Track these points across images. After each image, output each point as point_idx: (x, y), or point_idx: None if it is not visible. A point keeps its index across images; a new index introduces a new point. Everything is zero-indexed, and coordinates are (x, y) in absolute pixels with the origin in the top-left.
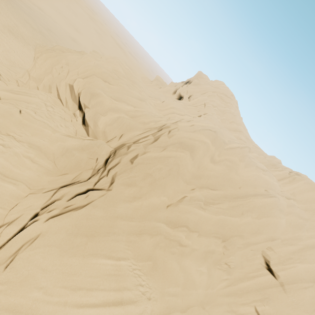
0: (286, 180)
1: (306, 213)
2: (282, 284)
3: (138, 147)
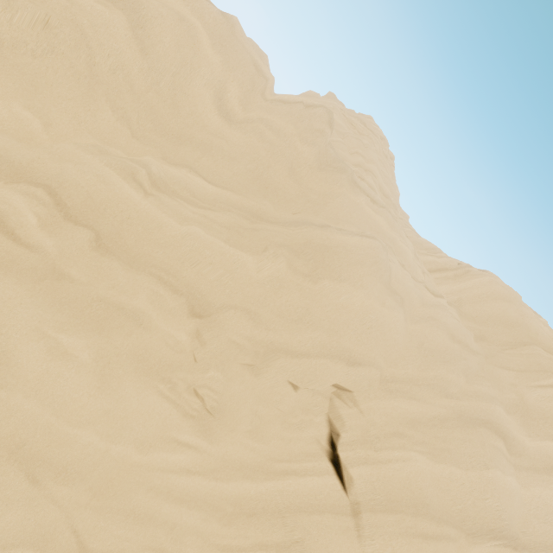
0: (447, 274)
1: (479, 345)
2: (356, 508)
3: None
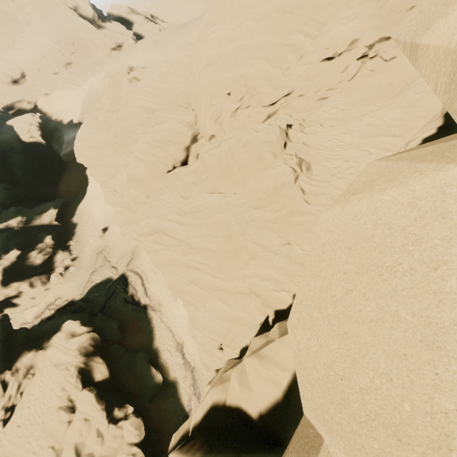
0: None
1: None
2: None
3: None
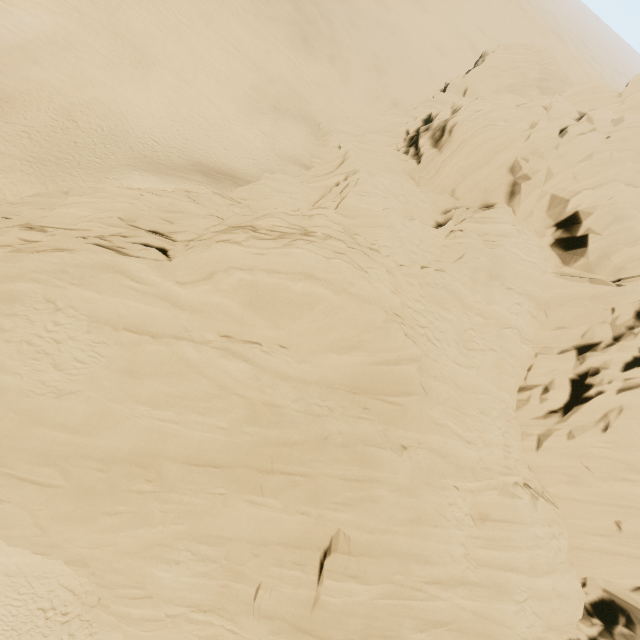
0: None
1: None
2: None
3: None
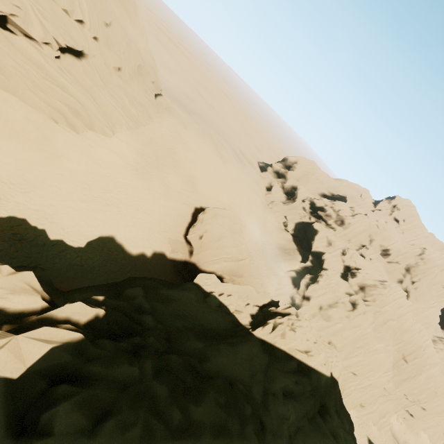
0: None
1: None
2: None
3: (424, 268)
